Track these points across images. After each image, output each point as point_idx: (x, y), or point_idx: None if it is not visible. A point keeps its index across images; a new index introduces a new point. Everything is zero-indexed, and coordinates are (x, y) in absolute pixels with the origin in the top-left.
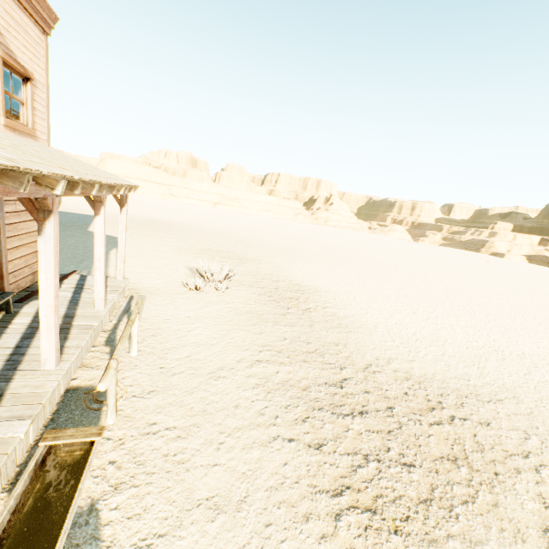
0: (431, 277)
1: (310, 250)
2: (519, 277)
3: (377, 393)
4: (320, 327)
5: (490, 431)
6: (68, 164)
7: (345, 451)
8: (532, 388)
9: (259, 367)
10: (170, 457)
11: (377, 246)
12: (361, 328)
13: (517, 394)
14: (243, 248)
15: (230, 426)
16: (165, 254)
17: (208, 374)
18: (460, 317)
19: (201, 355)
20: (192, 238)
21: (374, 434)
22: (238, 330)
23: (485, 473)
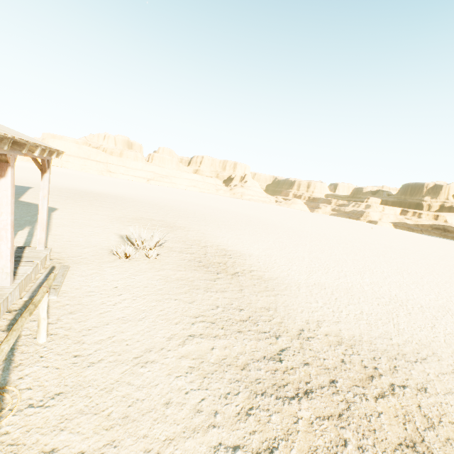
0: (331, 240)
1: (231, 218)
2: (392, 239)
3: (316, 364)
4: (249, 291)
5: (430, 398)
6: None
7: None
8: (442, 341)
9: (192, 344)
10: None
11: (284, 215)
12: (286, 290)
13: (434, 350)
14: (173, 217)
15: (158, 438)
16: (98, 222)
17: (133, 359)
18: (363, 275)
19: (126, 334)
20: (126, 207)
21: (325, 421)
22: (168, 300)
23: None
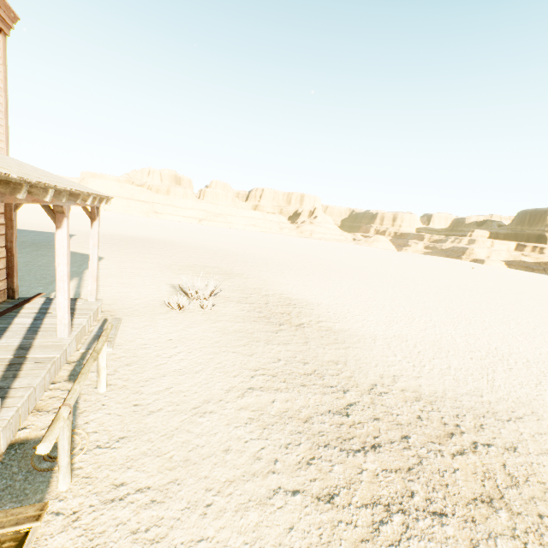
0: (421, 285)
1: (297, 262)
2: (502, 282)
3: (387, 419)
4: (316, 344)
5: (519, 457)
6: (18, 167)
7: (362, 502)
8: (547, 400)
9: (252, 396)
10: (140, 534)
11: (364, 257)
12: (359, 342)
13: (535, 408)
14: (229, 262)
15: (219, 479)
16: (147, 271)
17: (191, 409)
18: (457, 325)
19: (183, 386)
20: (176, 254)
21: (392, 474)
22: (226, 353)
23: (527, 517)
